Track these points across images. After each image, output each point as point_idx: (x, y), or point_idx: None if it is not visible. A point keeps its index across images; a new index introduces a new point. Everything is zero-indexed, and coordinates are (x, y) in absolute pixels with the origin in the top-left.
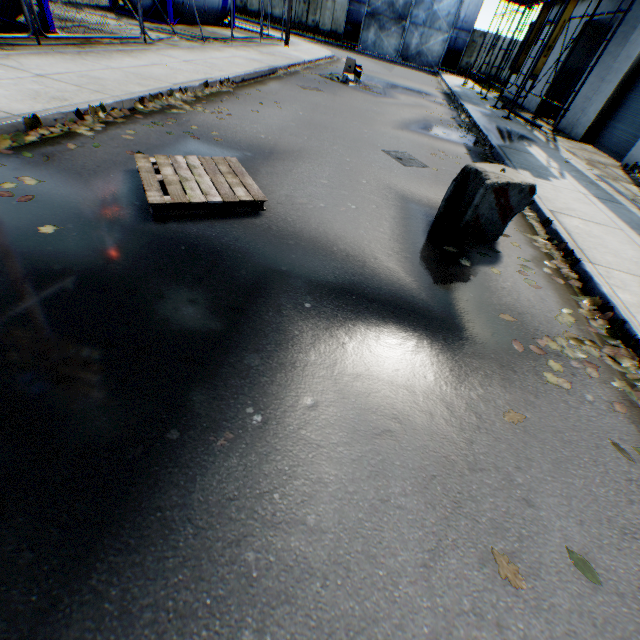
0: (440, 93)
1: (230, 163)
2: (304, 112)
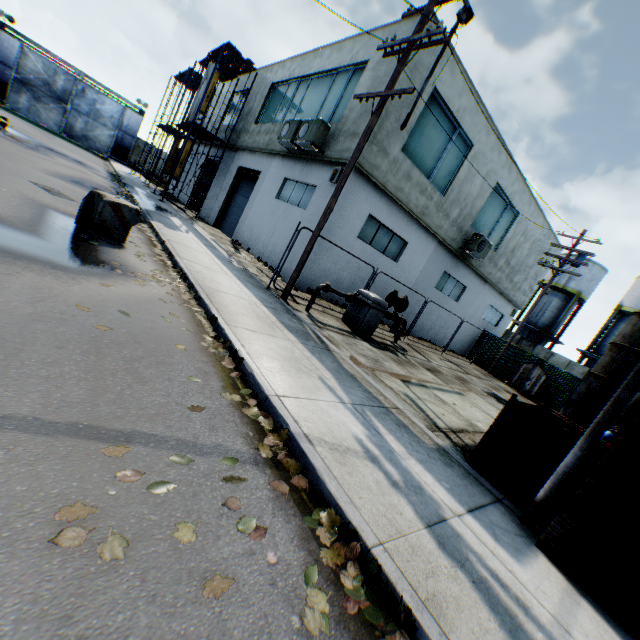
0: (106, 171)
1: None
2: None
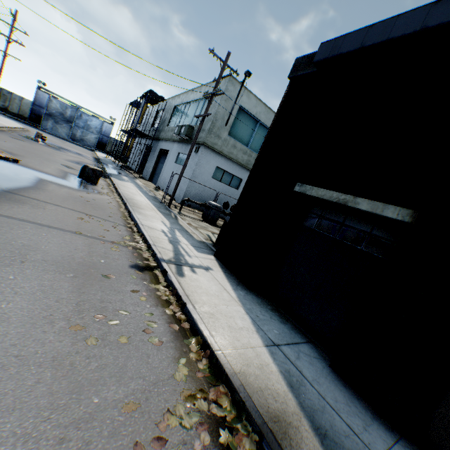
0: (93, 157)
1: (2, 151)
2: (20, 146)
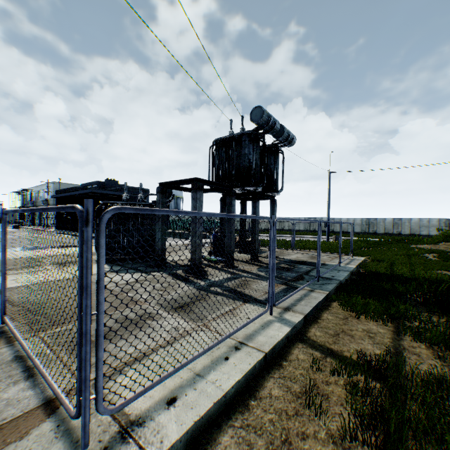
0: None
1: None
2: None
